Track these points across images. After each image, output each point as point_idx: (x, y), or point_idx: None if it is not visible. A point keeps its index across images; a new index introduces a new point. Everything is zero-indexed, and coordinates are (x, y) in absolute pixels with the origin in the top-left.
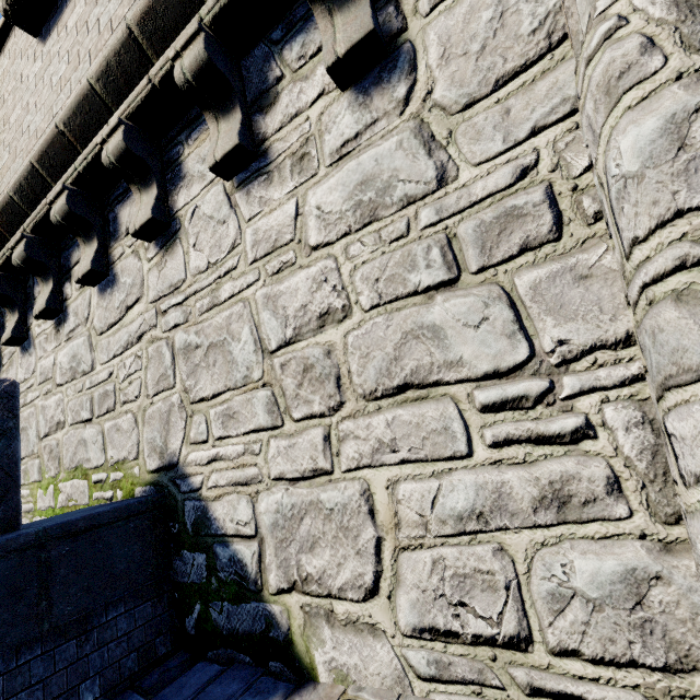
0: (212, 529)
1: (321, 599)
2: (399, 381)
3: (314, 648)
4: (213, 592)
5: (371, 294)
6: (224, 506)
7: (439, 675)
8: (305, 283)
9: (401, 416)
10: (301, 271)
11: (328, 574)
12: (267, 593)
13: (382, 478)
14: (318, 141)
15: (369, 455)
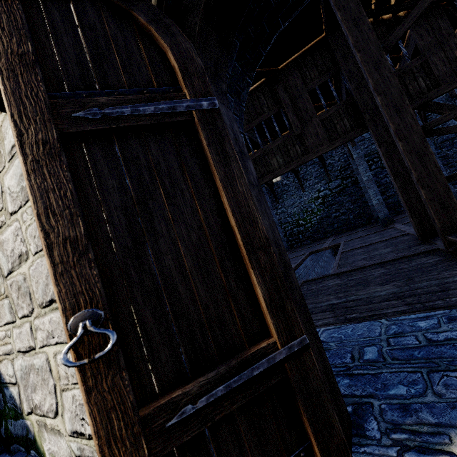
0: (2, 380)
1: (41, 417)
2: (50, 297)
3: (43, 443)
4: (7, 414)
5: (34, 245)
6: (4, 367)
7: (81, 455)
8: (11, 236)
9: (53, 317)
10: (8, 228)
11: (42, 404)
12: (24, 414)
13: (51, 352)
14: (2, 144)
15: (46, 339)
